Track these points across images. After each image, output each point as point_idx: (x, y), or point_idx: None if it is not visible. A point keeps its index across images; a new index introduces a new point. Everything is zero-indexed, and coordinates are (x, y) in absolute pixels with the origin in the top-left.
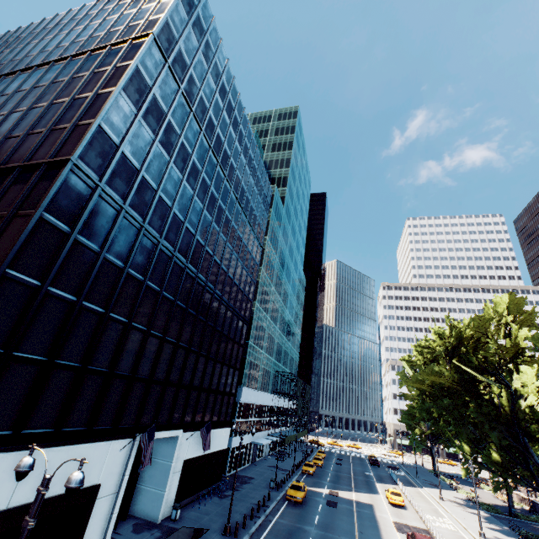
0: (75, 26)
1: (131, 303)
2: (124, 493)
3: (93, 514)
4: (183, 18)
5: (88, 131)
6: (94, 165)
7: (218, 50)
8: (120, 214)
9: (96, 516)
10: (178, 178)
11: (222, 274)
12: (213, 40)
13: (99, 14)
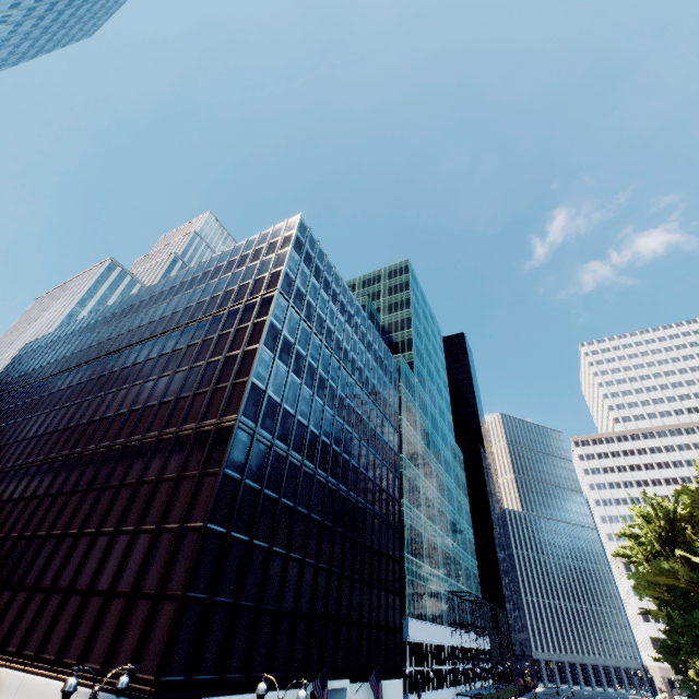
0: (208, 280)
1: (287, 533)
2: None
3: None
4: (296, 260)
5: (245, 391)
6: (251, 415)
7: (325, 266)
8: (271, 449)
9: None
10: (310, 396)
11: (362, 478)
12: (320, 260)
13: (227, 267)
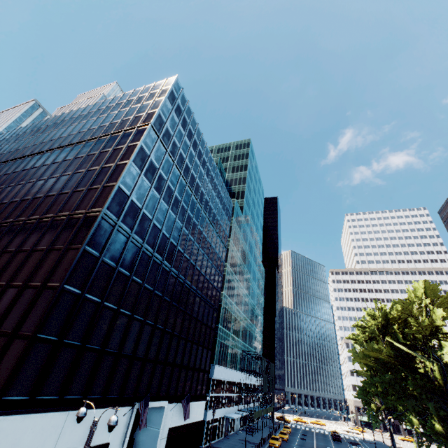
0: (100, 115)
1: (134, 301)
2: None
3: None
4: (169, 108)
5: (112, 191)
6: (115, 211)
7: (191, 120)
8: (129, 240)
9: None
10: (166, 209)
11: (197, 273)
12: (188, 115)
13: (116, 107)
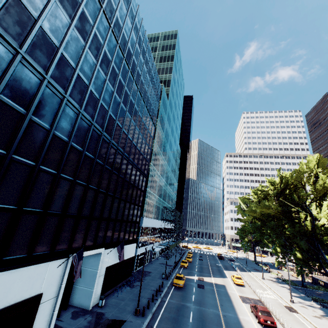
0: None
1: (59, 159)
2: (64, 293)
3: (37, 315)
4: None
5: None
6: (13, 32)
7: None
8: (43, 83)
9: (40, 315)
10: (93, 63)
11: (129, 142)
12: None
13: None
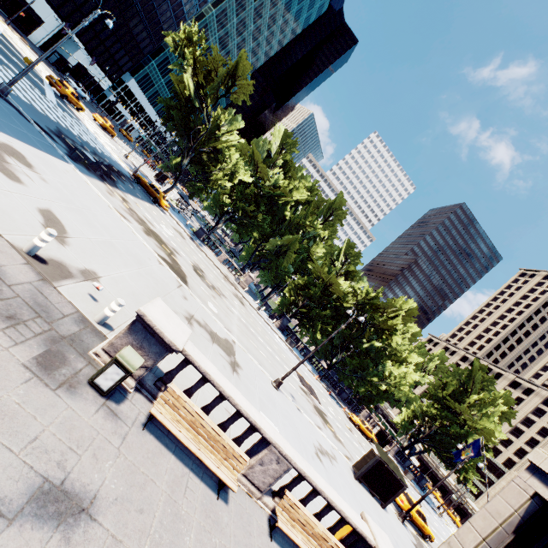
0: None
1: None
2: (49, 42)
3: (39, 29)
4: None
5: None
6: None
7: None
8: None
9: (39, 32)
10: None
11: None
12: None
13: None
